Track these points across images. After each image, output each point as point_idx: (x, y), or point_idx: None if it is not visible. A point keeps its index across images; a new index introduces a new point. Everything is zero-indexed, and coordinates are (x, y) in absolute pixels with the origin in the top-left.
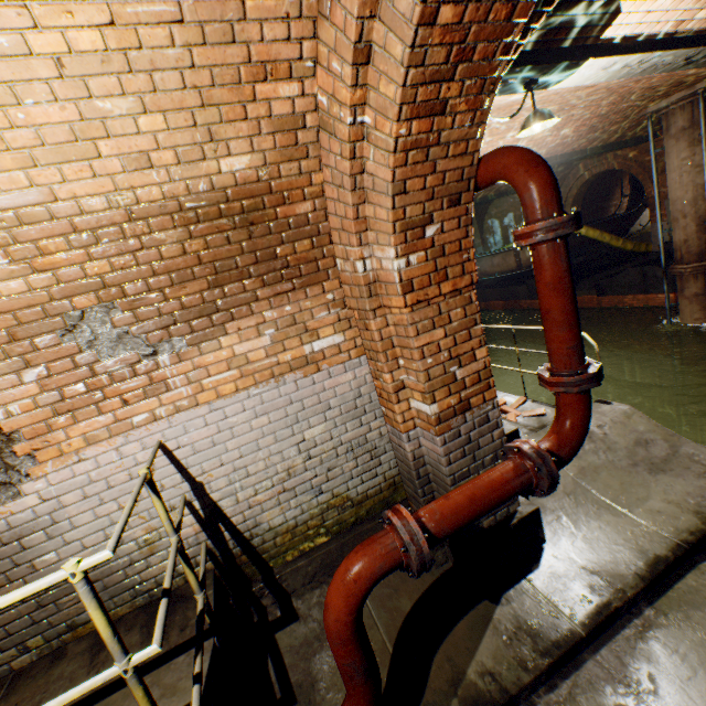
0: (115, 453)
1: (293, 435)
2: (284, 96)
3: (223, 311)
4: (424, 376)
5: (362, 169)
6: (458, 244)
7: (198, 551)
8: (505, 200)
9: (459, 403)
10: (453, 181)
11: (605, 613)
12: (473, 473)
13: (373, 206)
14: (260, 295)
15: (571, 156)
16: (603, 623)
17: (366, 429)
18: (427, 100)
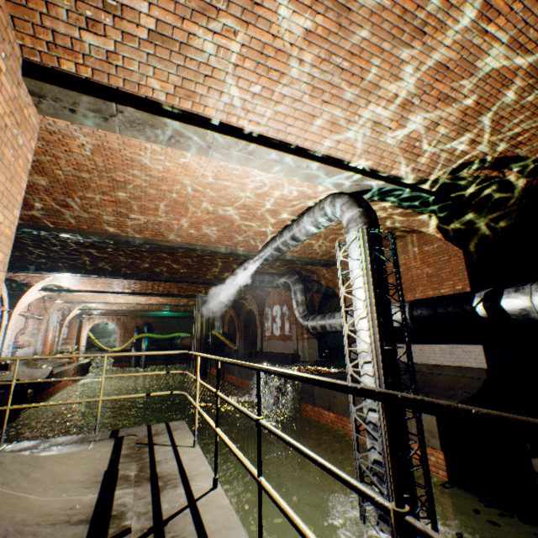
0: None
1: None
2: None
3: None
4: None
5: None
6: None
7: None
8: None
9: None
10: None
11: None
12: None
13: None
14: None
15: (180, 305)
16: None
17: None
18: None
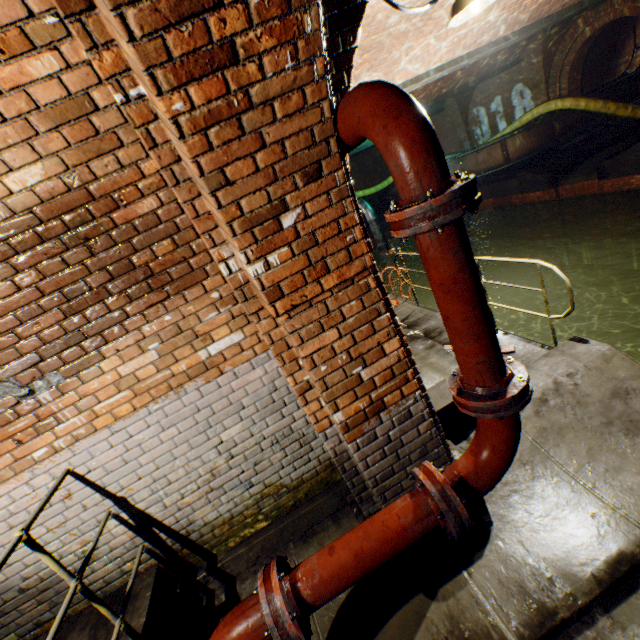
0: (27, 487)
1: (209, 439)
2: (41, 76)
3: (92, 336)
4: (319, 386)
5: (176, 155)
6: (335, 225)
7: (137, 552)
8: (491, 82)
9: (370, 405)
10: (302, 148)
11: (548, 626)
12: (399, 471)
13: (207, 201)
14: (130, 311)
15: (561, 15)
16: (546, 636)
17: (290, 420)
18: (193, 50)
